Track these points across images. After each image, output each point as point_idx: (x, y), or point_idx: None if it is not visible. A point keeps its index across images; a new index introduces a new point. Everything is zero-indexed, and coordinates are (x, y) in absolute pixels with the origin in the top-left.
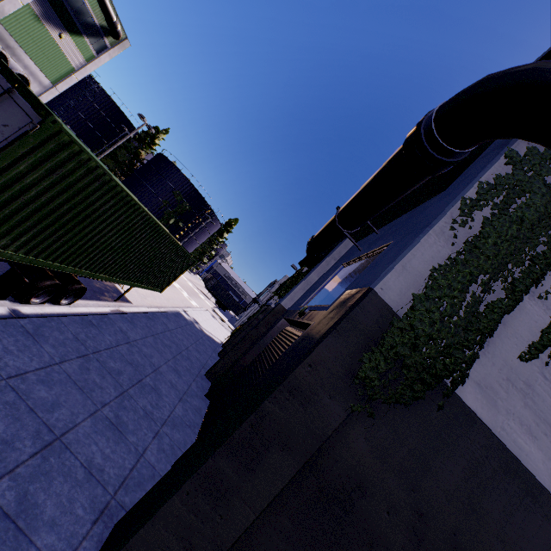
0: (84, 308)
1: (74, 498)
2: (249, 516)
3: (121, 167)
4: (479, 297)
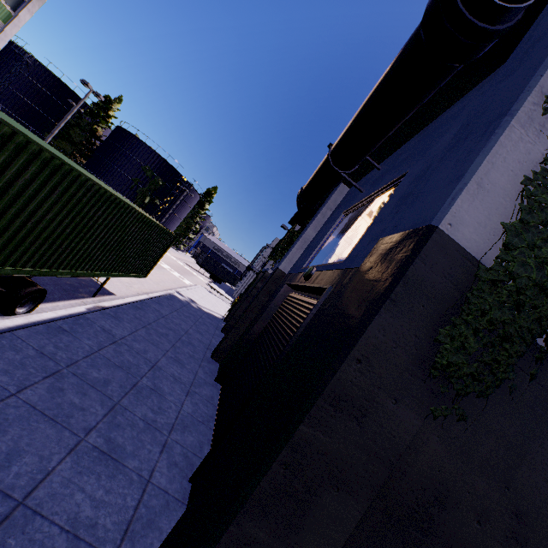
0: (50, 313)
1: None
2: None
3: (79, 148)
4: None
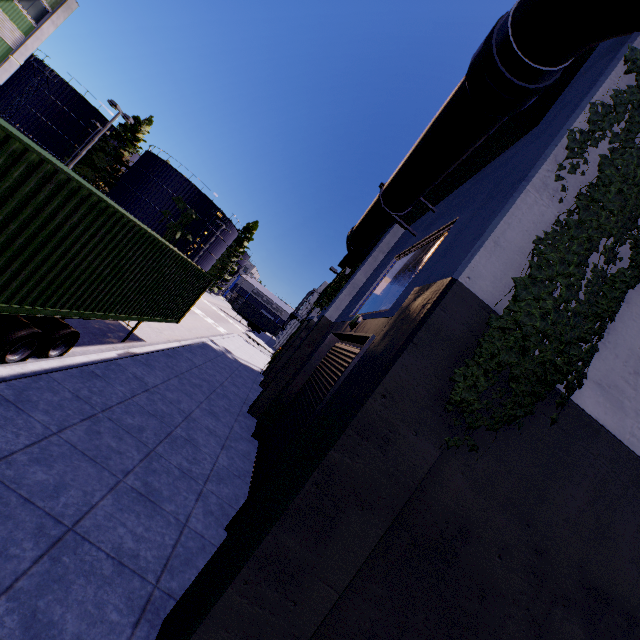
0: (82, 357)
1: (103, 602)
2: (330, 596)
3: (103, 176)
4: (602, 270)
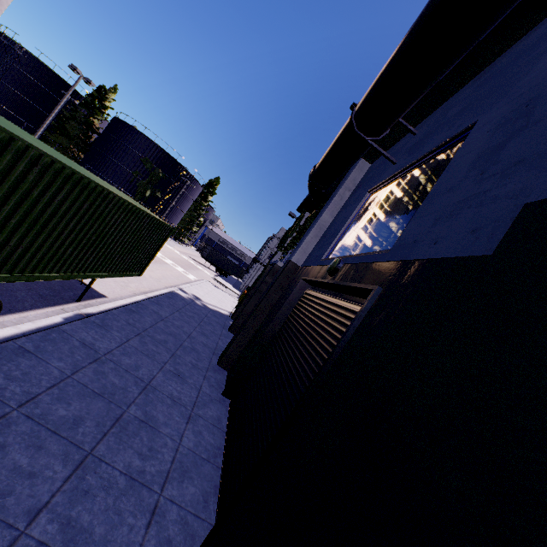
0: (8, 329)
1: None
2: None
3: (76, 142)
4: None
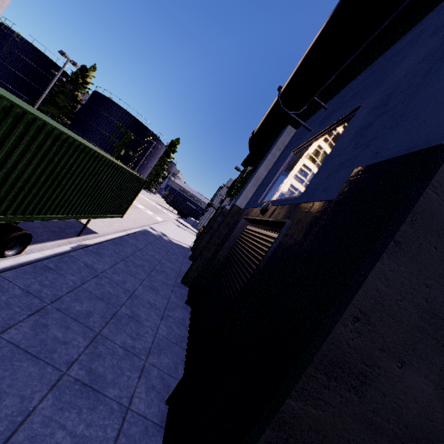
0: (37, 254)
1: None
2: None
3: (64, 112)
4: None
